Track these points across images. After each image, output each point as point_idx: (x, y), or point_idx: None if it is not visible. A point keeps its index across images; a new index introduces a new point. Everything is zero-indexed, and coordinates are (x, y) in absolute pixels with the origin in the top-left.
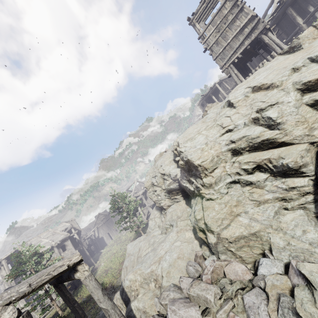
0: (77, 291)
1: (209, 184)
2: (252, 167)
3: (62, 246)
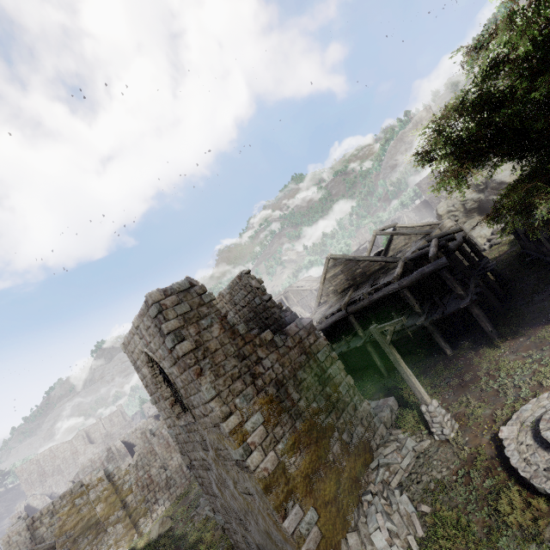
0: None
1: None
2: None
3: None
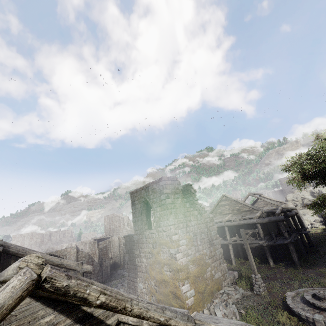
0: None
1: None
2: None
3: None
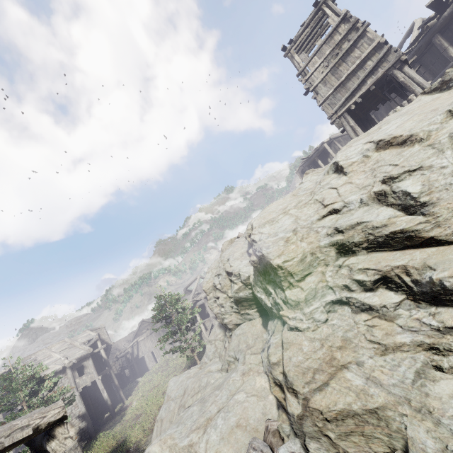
0: (90, 444)
1: (296, 302)
2: (372, 278)
3: (81, 367)
